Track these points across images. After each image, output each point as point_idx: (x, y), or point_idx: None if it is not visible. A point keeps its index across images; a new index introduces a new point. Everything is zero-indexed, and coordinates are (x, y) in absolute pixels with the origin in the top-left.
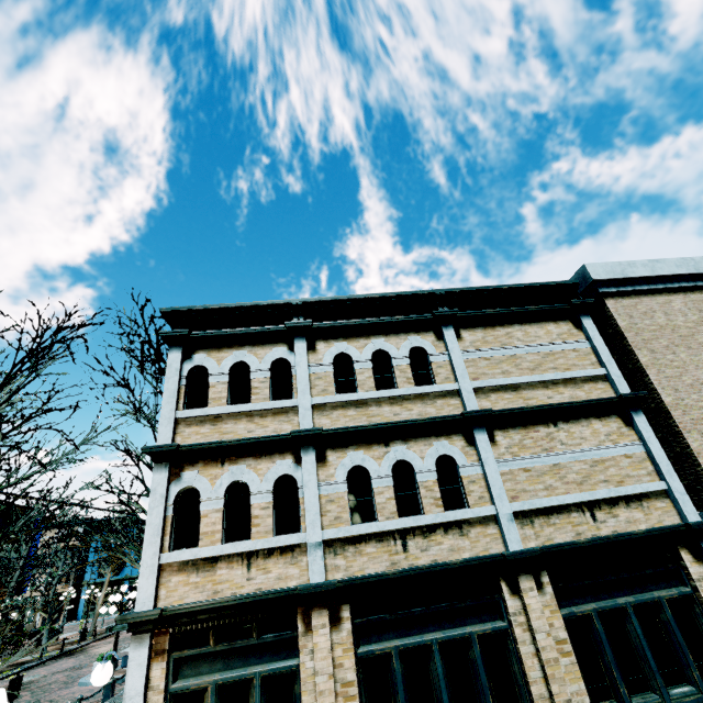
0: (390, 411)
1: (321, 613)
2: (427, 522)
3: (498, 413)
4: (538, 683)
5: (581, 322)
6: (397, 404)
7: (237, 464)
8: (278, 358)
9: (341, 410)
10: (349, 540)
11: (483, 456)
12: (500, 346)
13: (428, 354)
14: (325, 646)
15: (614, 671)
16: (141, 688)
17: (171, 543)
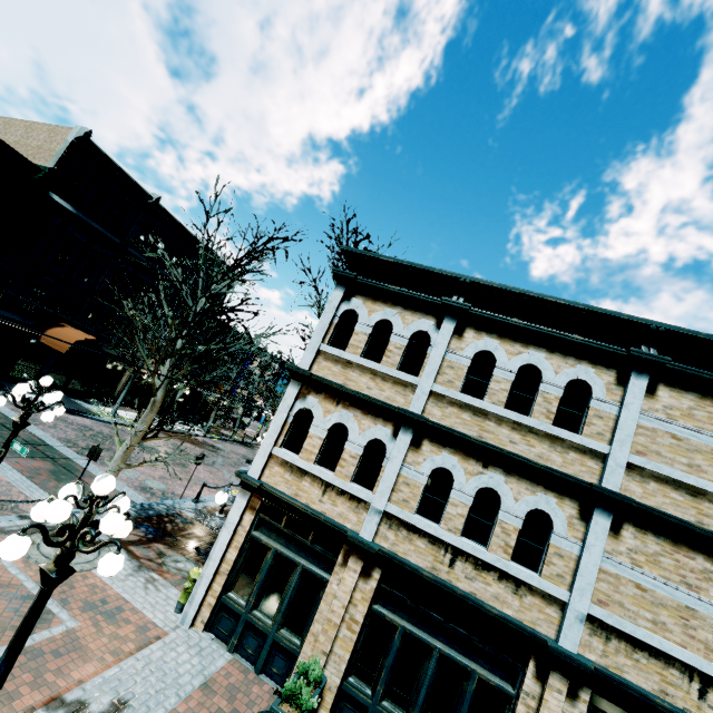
0: (507, 435)
1: (357, 561)
2: (485, 559)
3: (643, 508)
4: None
5: None
6: (519, 432)
7: (348, 410)
8: (422, 330)
9: (456, 408)
10: (406, 525)
11: (590, 541)
12: (710, 431)
13: (592, 395)
14: (349, 585)
15: None
16: (236, 521)
17: (284, 442)
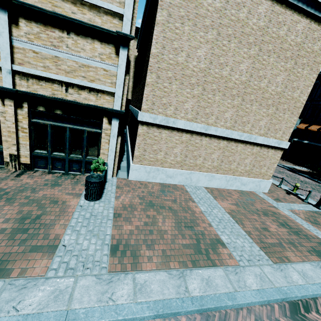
0: None
1: None
2: None
3: (20, 4)
4: (6, 137)
5: None
6: None
7: None
8: None
9: None
10: None
11: (0, 30)
12: None
13: None
14: None
15: (48, 144)
16: None
17: None
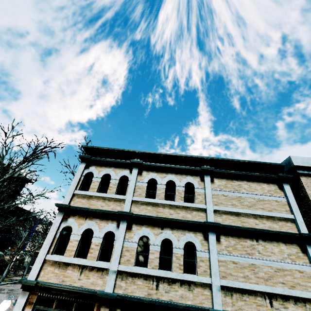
0: (168, 211)
1: (105, 310)
2: (172, 276)
3: (224, 226)
4: None
5: (283, 186)
6: (172, 209)
7: (92, 220)
8: (124, 175)
9: (145, 205)
10: (130, 274)
11: (211, 248)
12: (233, 190)
13: (194, 187)
14: None
15: None
16: None
17: (54, 250)
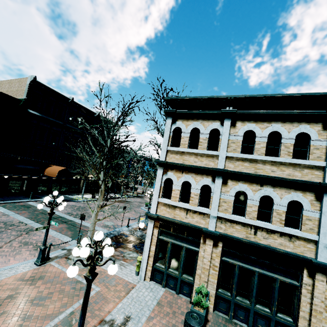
0: (269, 168)
1: (210, 240)
2: (271, 228)
3: None
4: (305, 313)
5: None
6: (275, 166)
7: (188, 174)
8: (214, 128)
9: (240, 162)
10: (229, 220)
11: (324, 210)
12: None
13: (311, 139)
14: (209, 251)
15: None
16: (151, 234)
17: (162, 195)
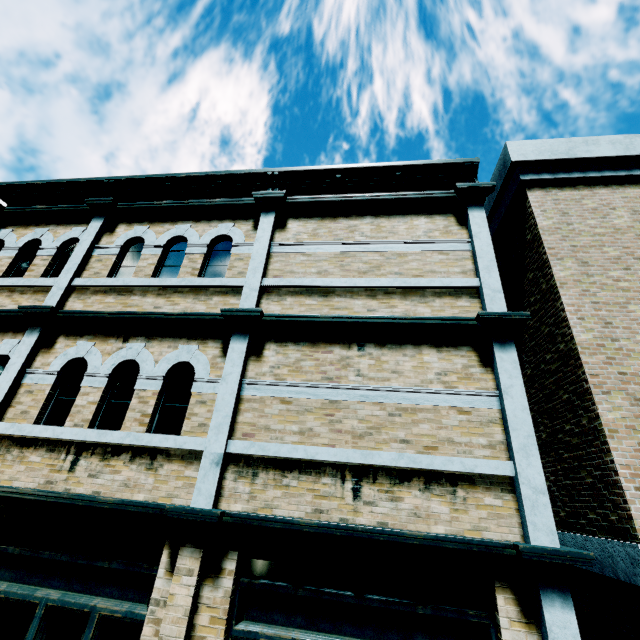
0: (152, 303)
1: None
2: (112, 440)
3: (275, 319)
4: None
5: (467, 215)
6: (164, 296)
7: None
8: (74, 238)
9: (101, 295)
10: (20, 441)
11: (227, 370)
12: (332, 241)
13: (232, 243)
14: None
15: None
16: None
17: None
